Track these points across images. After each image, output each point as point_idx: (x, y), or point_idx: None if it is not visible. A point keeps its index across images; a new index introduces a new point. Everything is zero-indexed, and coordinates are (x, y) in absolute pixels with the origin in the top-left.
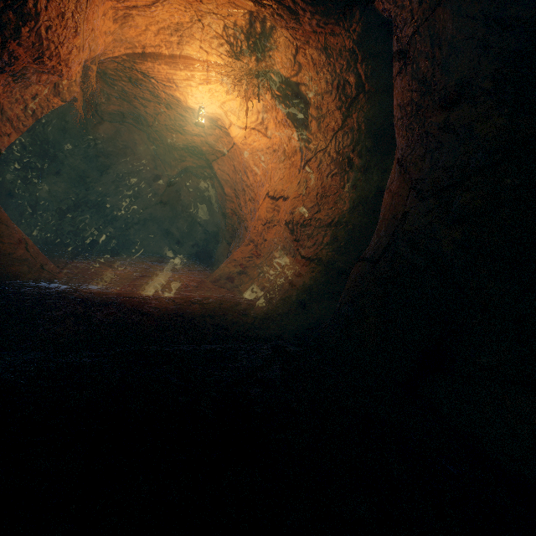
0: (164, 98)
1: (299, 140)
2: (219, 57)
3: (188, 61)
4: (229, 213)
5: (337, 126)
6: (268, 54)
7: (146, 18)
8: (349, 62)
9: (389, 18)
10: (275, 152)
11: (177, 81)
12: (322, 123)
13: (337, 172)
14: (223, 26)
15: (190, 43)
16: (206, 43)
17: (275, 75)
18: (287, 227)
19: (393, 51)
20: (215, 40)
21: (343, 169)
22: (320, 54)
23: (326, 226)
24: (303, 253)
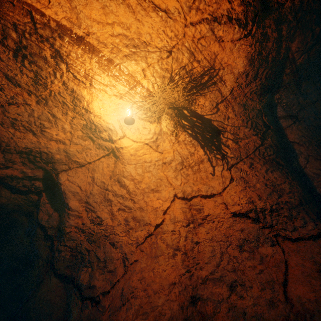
0: (51, 90)
1: (206, 153)
2: (152, 84)
3: (121, 73)
4: (72, 231)
5: (257, 144)
6: (194, 97)
7: (130, 16)
8: (258, 114)
9: (275, 103)
10: (166, 163)
11: (95, 81)
12: (240, 142)
13: (273, 169)
14: (182, 65)
15: (136, 62)
16: (151, 70)
17: (189, 112)
18: (244, 217)
19: (279, 116)
20: (162, 71)
21: (277, 167)
22: (240, 107)
23: (299, 205)
24: (296, 234)
